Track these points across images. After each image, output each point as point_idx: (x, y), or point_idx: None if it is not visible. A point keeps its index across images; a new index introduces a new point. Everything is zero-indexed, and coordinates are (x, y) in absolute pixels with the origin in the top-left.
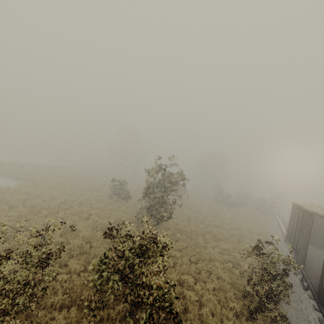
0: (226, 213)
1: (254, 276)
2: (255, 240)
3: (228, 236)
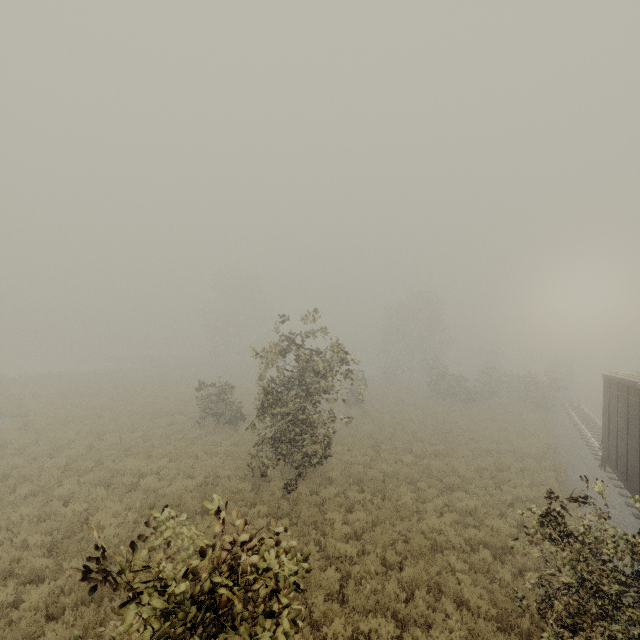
0: (459, 419)
1: (559, 604)
2: (534, 473)
3: (470, 475)
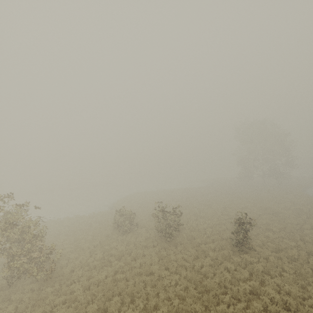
0: None
1: None
2: None
3: None
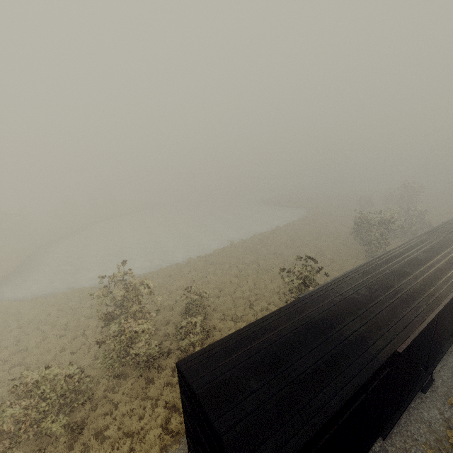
0: None
1: None
2: None
3: None
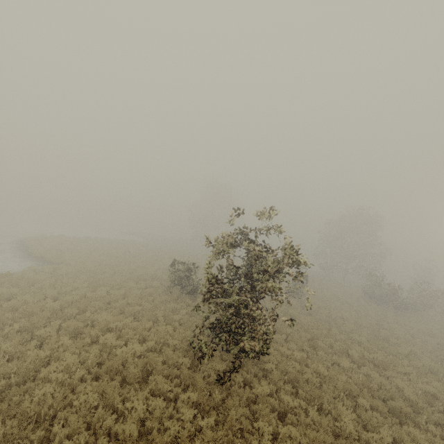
0: (393, 327)
1: None
2: None
3: (420, 404)
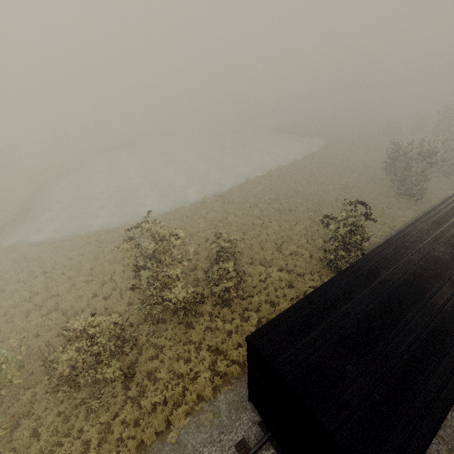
0: None
1: None
2: None
3: None
